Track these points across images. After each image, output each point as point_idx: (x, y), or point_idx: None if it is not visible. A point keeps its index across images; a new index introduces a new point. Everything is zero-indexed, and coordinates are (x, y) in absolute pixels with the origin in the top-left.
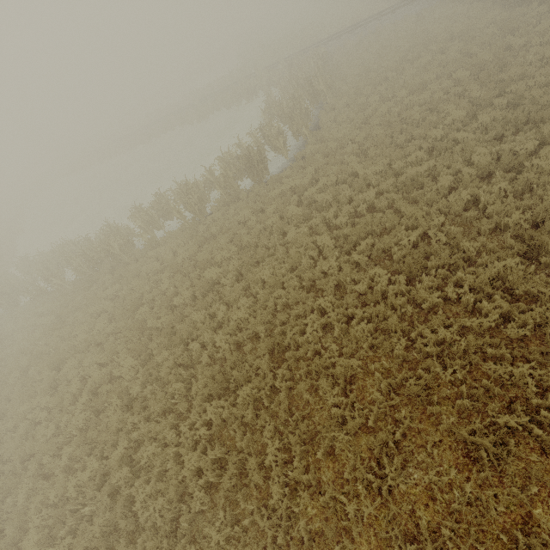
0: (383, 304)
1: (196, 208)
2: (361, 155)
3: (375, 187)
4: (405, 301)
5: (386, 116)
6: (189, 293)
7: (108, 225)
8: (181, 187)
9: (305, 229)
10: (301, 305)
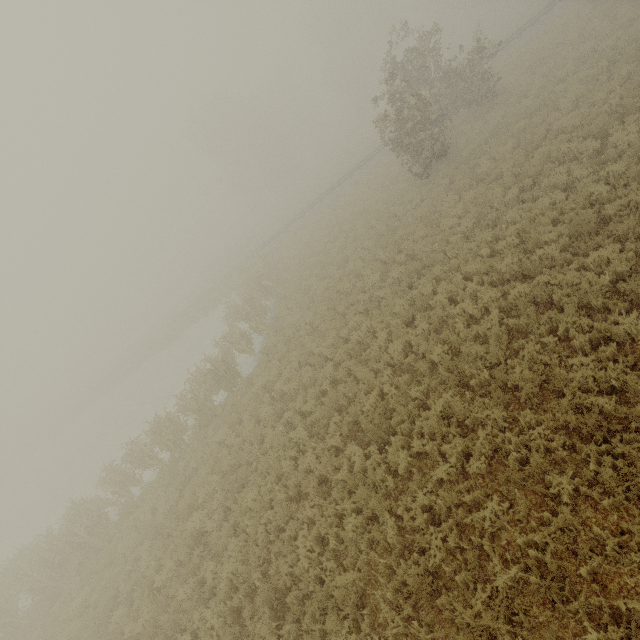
0: (363, 487)
1: (171, 445)
2: (315, 333)
3: (330, 362)
4: (383, 473)
5: (324, 293)
6: (174, 561)
7: (74, 505)
8: (155, 425)
9: (280, 428)
10: (291, 523)
